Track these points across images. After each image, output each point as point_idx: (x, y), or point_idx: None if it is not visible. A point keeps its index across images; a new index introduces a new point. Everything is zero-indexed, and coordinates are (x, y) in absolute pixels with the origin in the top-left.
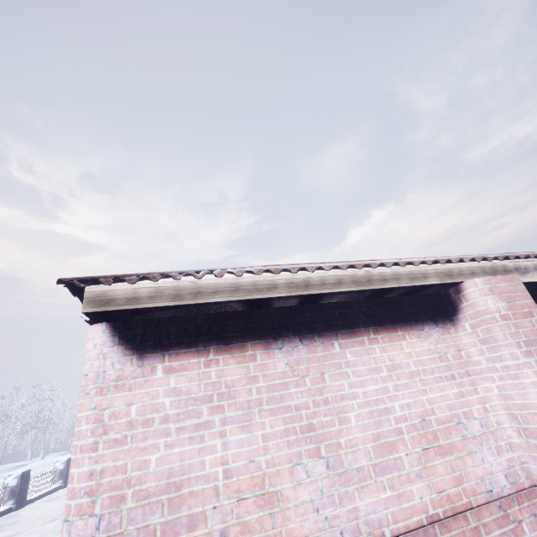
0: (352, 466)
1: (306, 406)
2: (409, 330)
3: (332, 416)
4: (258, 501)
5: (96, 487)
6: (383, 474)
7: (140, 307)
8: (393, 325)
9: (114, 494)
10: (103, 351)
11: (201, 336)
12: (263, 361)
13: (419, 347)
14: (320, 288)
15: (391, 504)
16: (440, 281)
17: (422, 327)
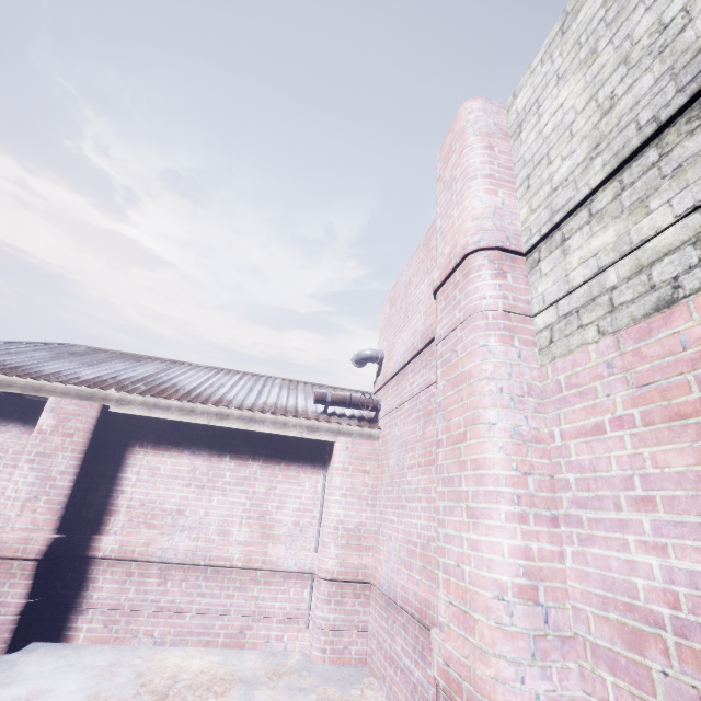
0: None
1: None
2: None
3: None
4: None
5: None
6: None
7: None
8: None
9: None
10: None
11: None
12: None
13: None
14: None
15: None
16: (21, 392)
17: (8, 424)
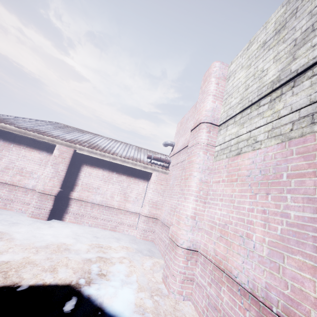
0: None
1: None
2: (38, 150)
3: None
4: None
5: None
6: (2, 172)
7: None
8: (34, 148)
9: None
10: None
11: None
12: None
13: (37, 155)
14: (8, 130)
15: None
16: (47, 141)
17: (42, 151)
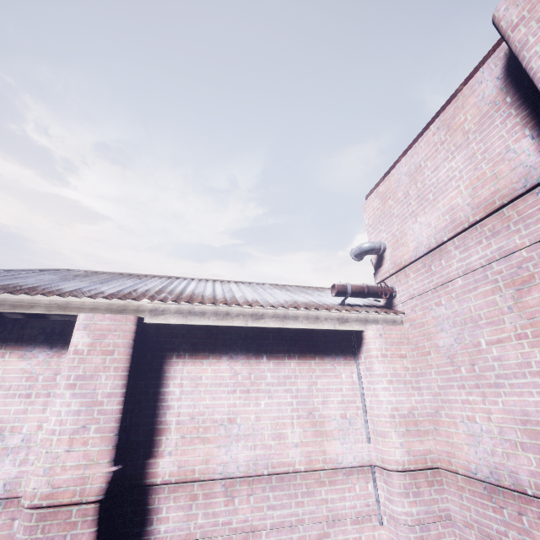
0: None
1: None
2: (16, 349)
3: None
4: None
5: None
6: None
7: None
8: (1, 344)
9: None
10: None
11: None
12: None
13: (13, 366)
14: None
15: None
16: (46, 311)
17: (33, 349)
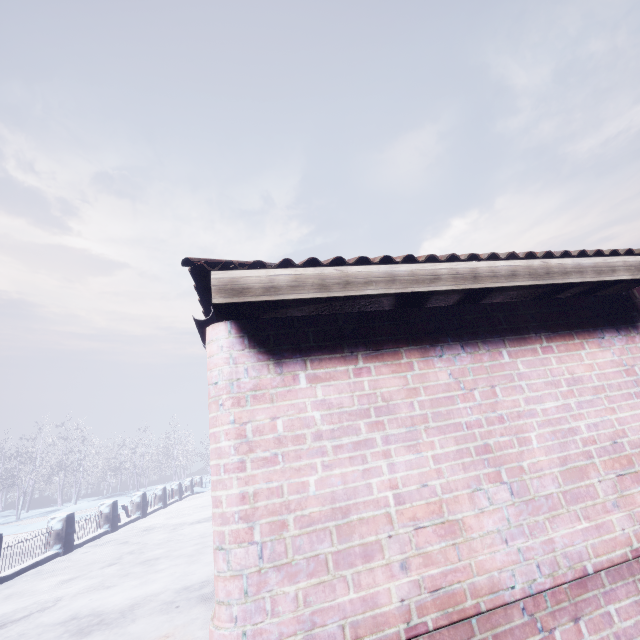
0: (539, 493)
1: (479, 424)
2: (588, 337)
3: (510, 436)
4: (437, 530)
5: (250, 511)
6: (575, 503)
7: (281, 299)
8: (569, 332)
9: (273, 520)
10: (233, 356)
11: (345, 340)
12: (422, 370)
13: (601, 358)
14: (491, 280)
15: (590, 536)
16: (631, 276)
17: (602, 335)
